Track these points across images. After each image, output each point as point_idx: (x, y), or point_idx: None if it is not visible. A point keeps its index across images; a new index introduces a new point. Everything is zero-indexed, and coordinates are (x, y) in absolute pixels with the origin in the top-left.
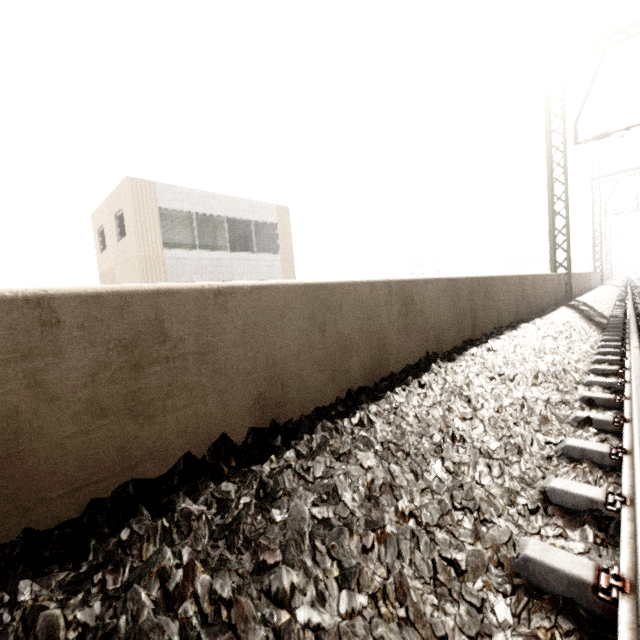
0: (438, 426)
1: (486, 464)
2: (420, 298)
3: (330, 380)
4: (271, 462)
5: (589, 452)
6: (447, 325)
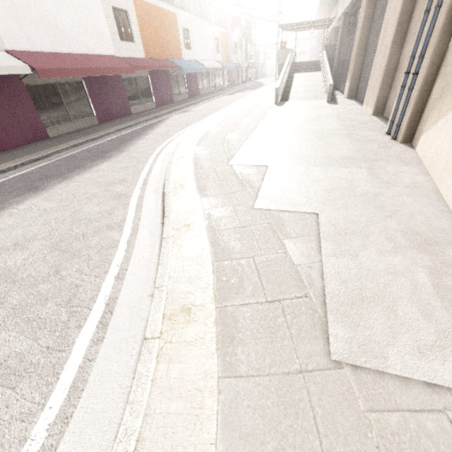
0: None
1: None
2: None
3: None
4: None
5: None
6: None
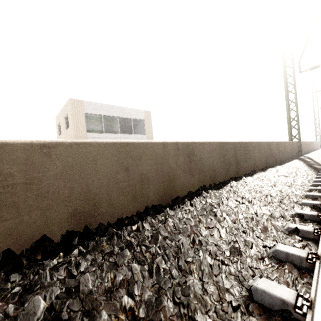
0: (187, 233)
1: (209, 264)
2: (199, 153)
3: (132, 201)
4: (59, 258)
5: (291, 256)
6: (219, 168)
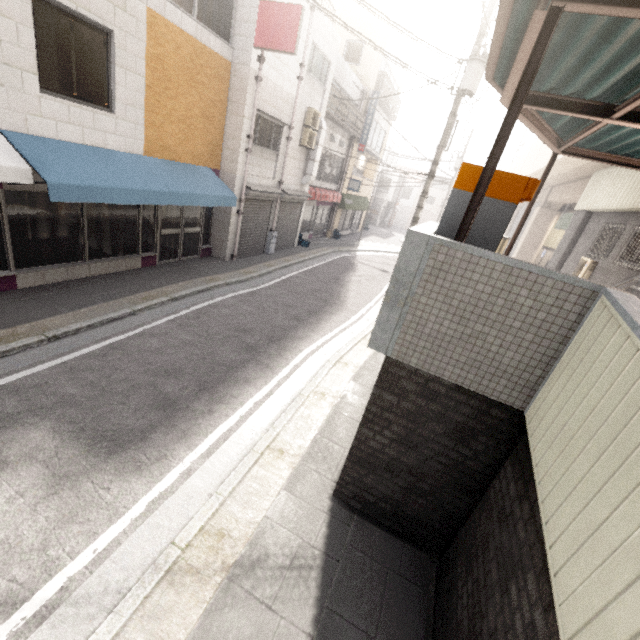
0: None
1: None
2: None
3: None
4: None
5: None
6: None
